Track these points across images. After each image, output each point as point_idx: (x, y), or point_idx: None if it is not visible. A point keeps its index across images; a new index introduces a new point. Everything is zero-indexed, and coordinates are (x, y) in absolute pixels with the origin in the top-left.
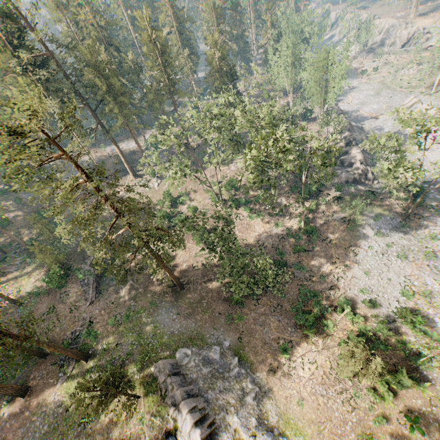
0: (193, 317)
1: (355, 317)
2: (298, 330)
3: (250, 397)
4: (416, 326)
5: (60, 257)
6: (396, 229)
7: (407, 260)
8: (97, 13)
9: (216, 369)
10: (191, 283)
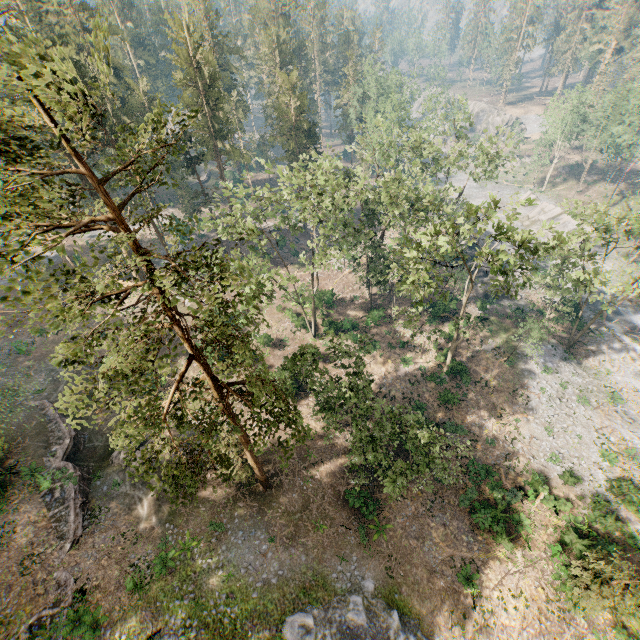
0: (300, 543)
1: (560, 504)
2: (478, 537)
3: None
4: (636, 506)
5: None
6: (563, 363)
7: (591, 406)
8: (83, 8)
9: None
10: (282, 474)
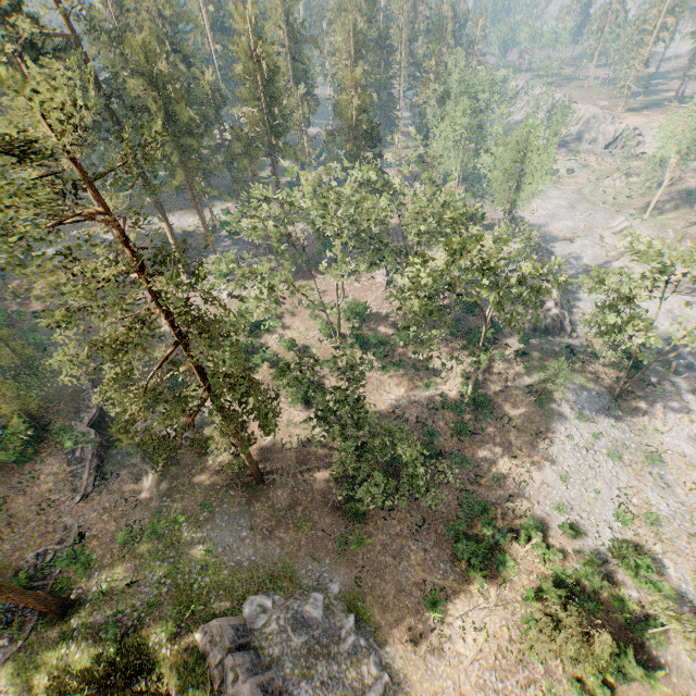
0: (278, 537)
1: (550, 553)
2: (456, 568)
3: (375, 694)
4: (638, 572)
5: (31, 404)
6: (605, 413)
7: (621, 463)
8: None
9: (316, 638)
10: (277, 473)
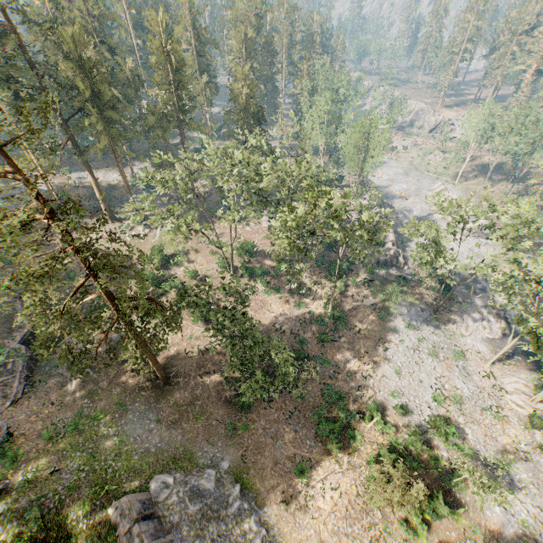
0: (180, 427)
1: (386, 427)
2: (318, 444)
3: None
4: (448, 438)
5: None
6: (427, 323)
7: (438, 359)
8: None
9: (208, 505)
10: (181, 376)
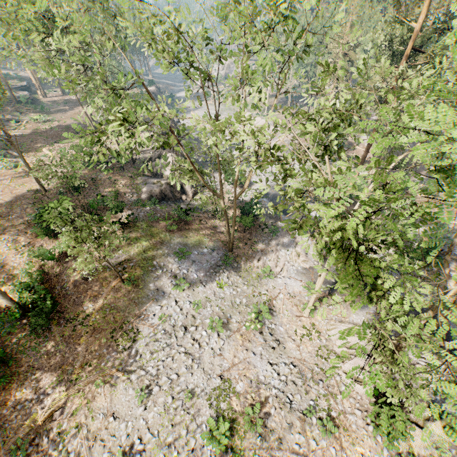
0: None
1: None
2: None
3: None
4: None
5: None
6: (216, 270)
7: (228, 331)
8: None
9: None
10: None
